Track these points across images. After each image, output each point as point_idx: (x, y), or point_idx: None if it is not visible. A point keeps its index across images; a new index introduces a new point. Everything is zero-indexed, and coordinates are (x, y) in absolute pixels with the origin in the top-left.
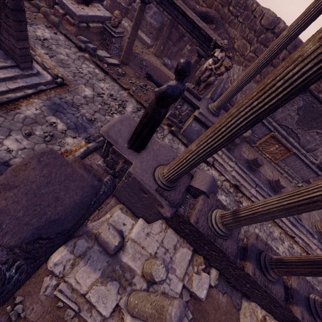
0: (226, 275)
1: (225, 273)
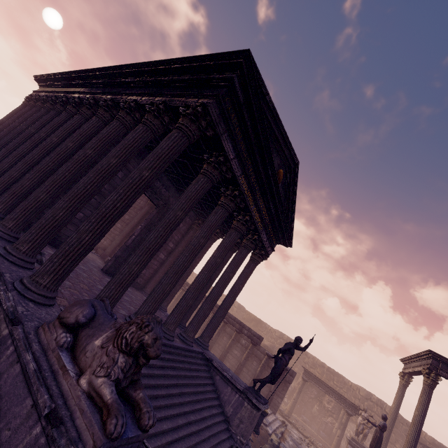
0: None
1: None
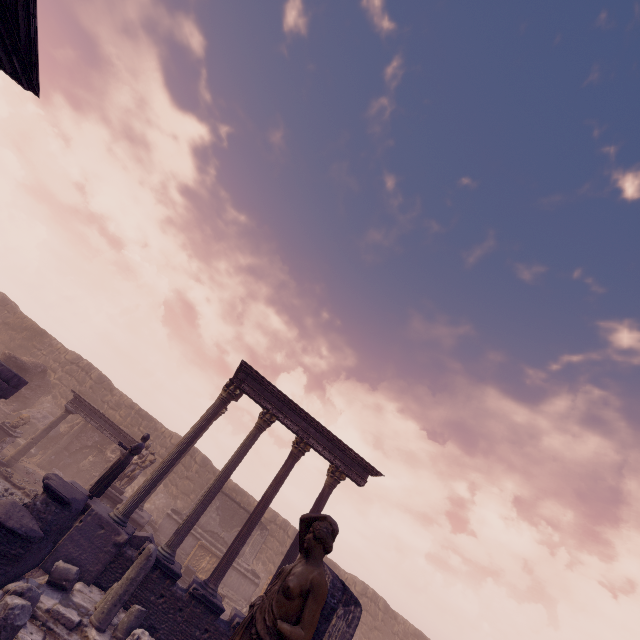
0: None
1: (174, 639)
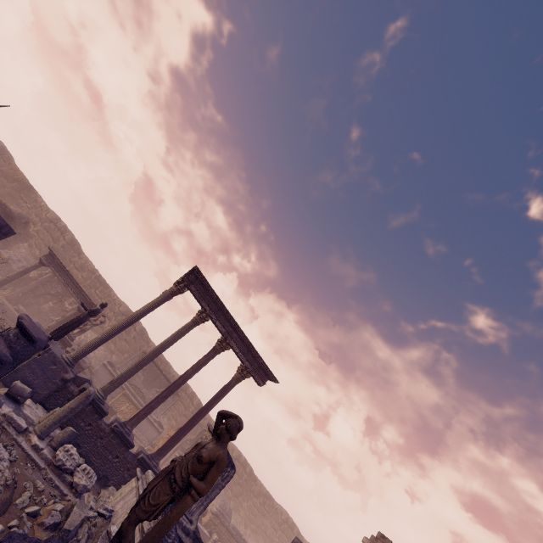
0: (92, 458)
1: (92, 456)
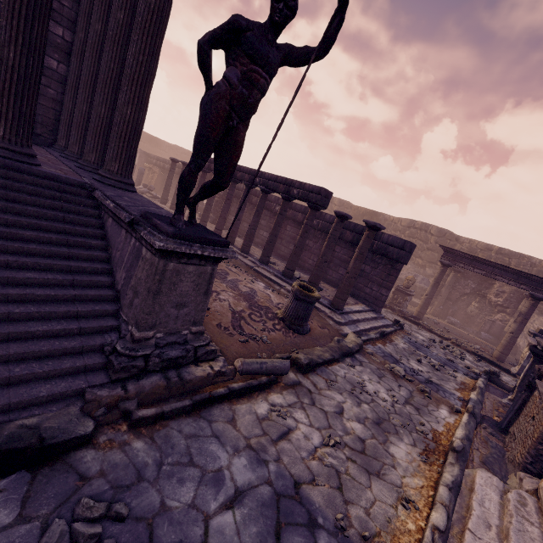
0: None
1: None
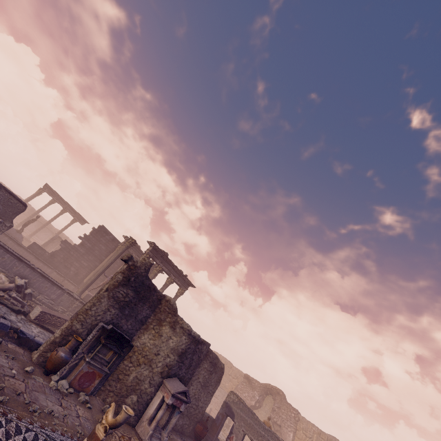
0: None
1: None
